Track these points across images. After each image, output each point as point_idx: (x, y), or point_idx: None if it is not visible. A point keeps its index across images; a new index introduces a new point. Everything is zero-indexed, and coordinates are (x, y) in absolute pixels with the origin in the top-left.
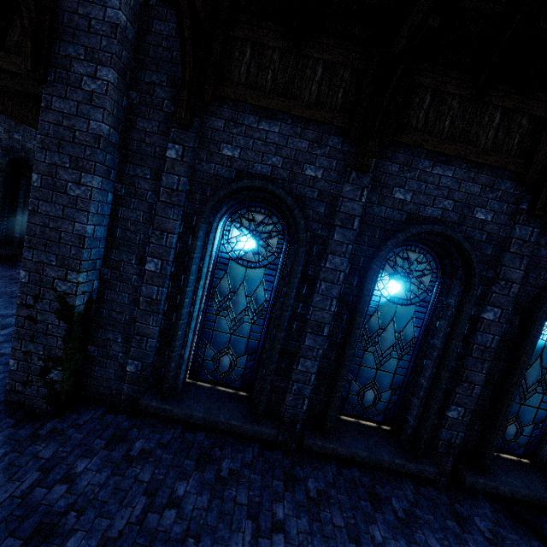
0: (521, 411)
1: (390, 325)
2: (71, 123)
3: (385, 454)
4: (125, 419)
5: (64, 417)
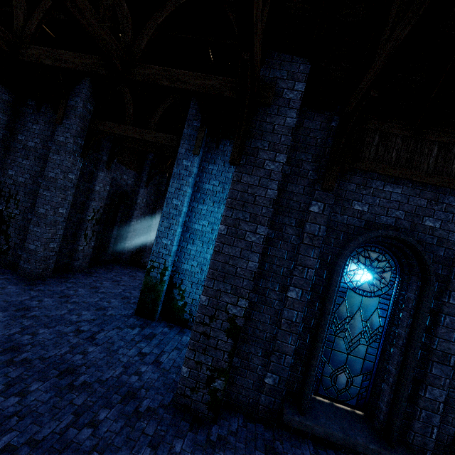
0: None
1: None
2: (253, 191)
3: None
4: (263, 428)
5: (219, 423)
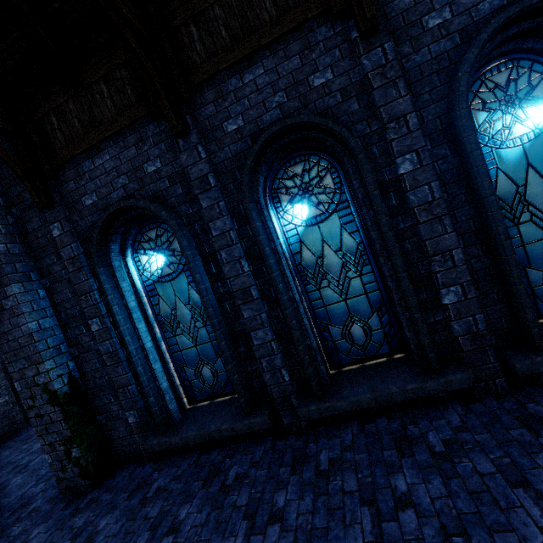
0: None
1: (325, 248)
2: None
3: (394, 385)
4: (150, 466)
5: (102, 485)
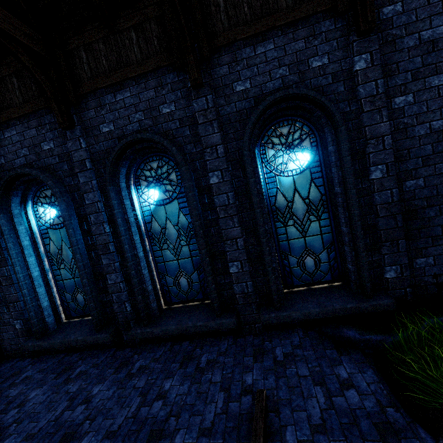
0: (308, 243)
1: (167, 222)
2: None
3: (191, 322)
4: (28, 361)
5: None
